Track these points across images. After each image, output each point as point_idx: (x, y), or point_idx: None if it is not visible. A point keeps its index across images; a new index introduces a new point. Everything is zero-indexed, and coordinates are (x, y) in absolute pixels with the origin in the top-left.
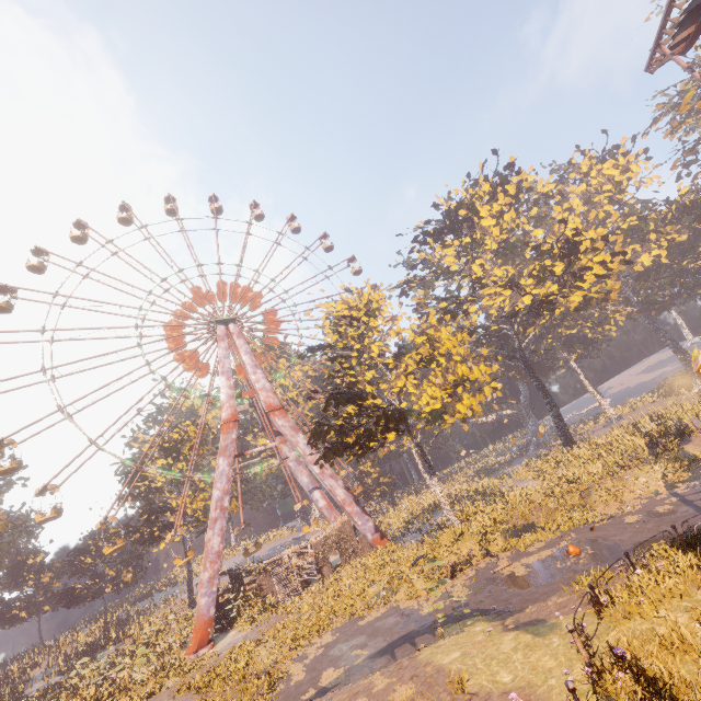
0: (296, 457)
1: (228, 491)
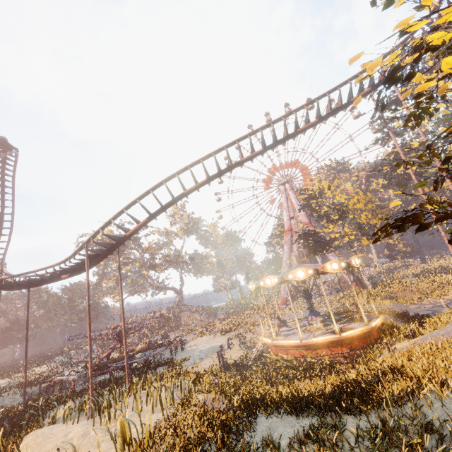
0: None
1: (288, 258)
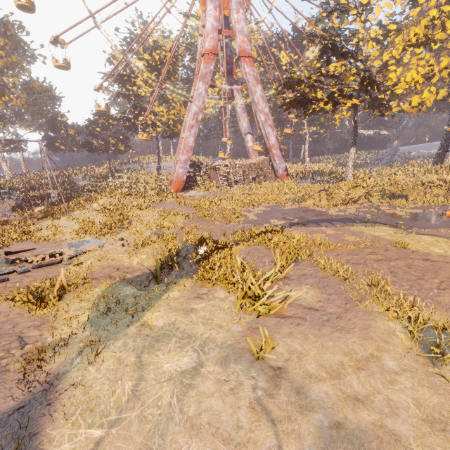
0: (243, 106)
1: (202, 110)
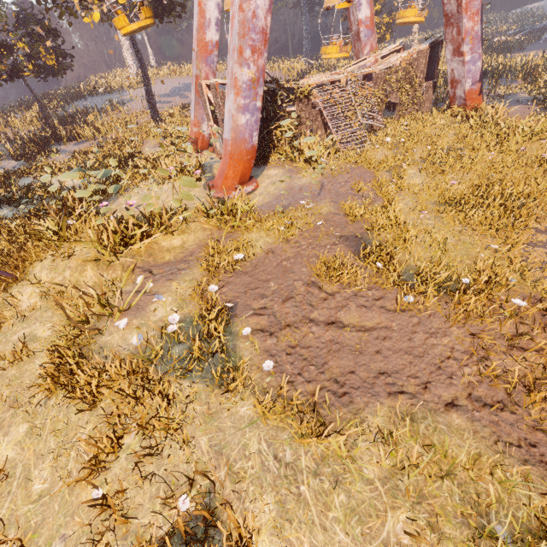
0: None
1: None
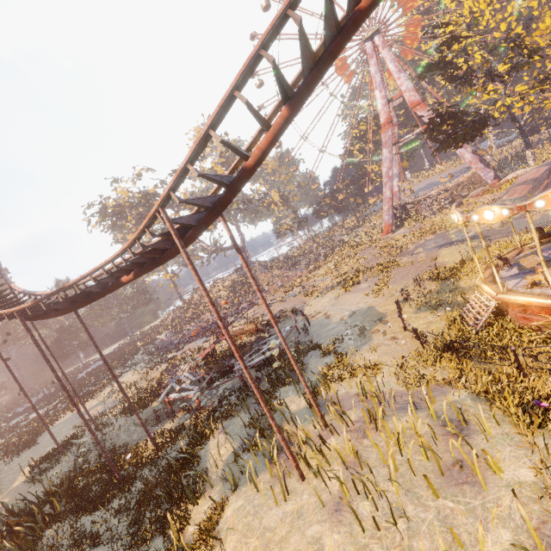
0: None
1: (390, 167)
